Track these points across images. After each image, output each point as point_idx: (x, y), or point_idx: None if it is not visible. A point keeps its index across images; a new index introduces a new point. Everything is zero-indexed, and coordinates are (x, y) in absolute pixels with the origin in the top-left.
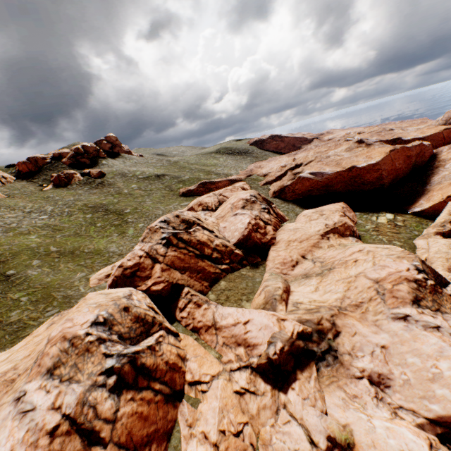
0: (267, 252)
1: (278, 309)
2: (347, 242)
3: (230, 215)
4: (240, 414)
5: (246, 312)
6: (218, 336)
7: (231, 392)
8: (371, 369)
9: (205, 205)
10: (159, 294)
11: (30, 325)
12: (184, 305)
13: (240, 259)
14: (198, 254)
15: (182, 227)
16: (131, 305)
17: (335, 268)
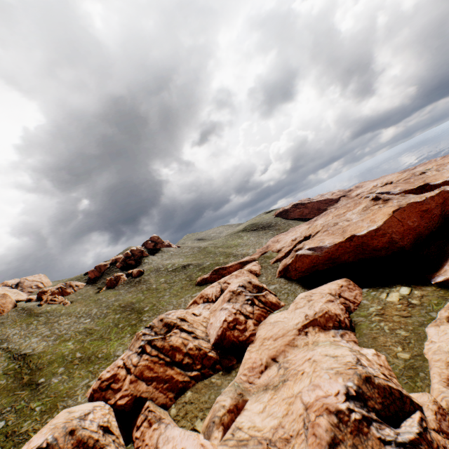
0: (245, 351)
1: (213, 436)
2: (323, 339)
3: (219, 309)
4: None
5: (185, 437)
6: None
7: None
8: None
9: (206, 297)
10: (123, 409)
11: (31, 436)
12: (141, 422)
13: (213, 363)
14: (168, 360)
15: (163, 331)
16: (79, 427)
17: (287, 379)
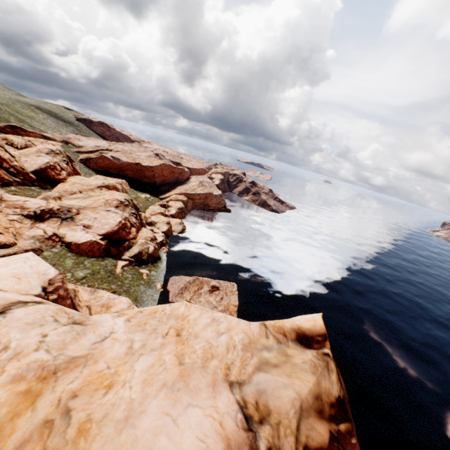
0: (57, 185)
1: (50, 201)
2: None
3: (34, 155)
4: (10, 225)
5: (28, 198)
6: (3, 203)
7: (6, 219)
8: (86, 223)
9: (11, 142)
10: None
11: None
12: None
13: (33, 181)
14: None
15: None
16: None
17: (94, 196)
